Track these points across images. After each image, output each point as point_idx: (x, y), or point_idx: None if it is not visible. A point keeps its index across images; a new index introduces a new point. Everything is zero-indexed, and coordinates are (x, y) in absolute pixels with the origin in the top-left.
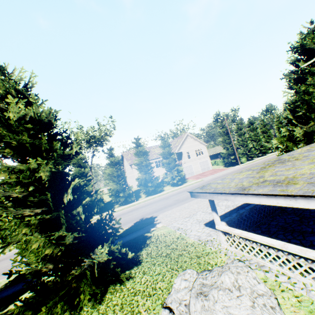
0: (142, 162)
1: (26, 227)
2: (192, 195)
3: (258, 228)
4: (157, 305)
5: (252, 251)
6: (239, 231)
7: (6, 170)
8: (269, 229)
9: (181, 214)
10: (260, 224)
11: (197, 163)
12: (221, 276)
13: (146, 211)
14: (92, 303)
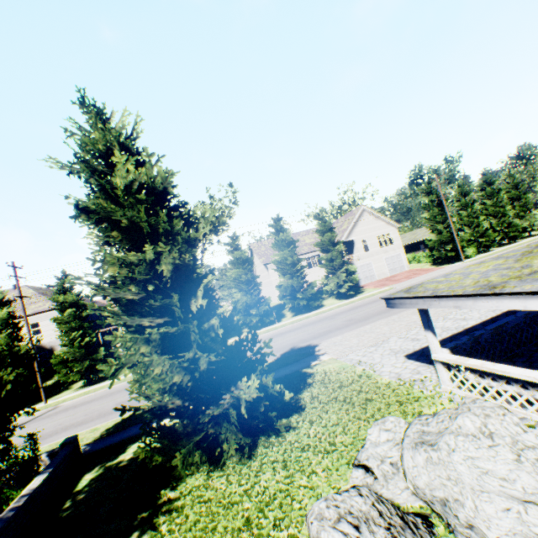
0: (287, 258)
1: (145, 344)
2: (390, 303)
3: (509, 362)
4: (341, 465)
5: (502, 395)
6: (477, 361)
7: (115, 262)
8: (532, 364)
9: (360, 342)
10: (513, 356)
11: (380, 260)
12: (457, 419)
13: (298, 338)
14: (238, 458)
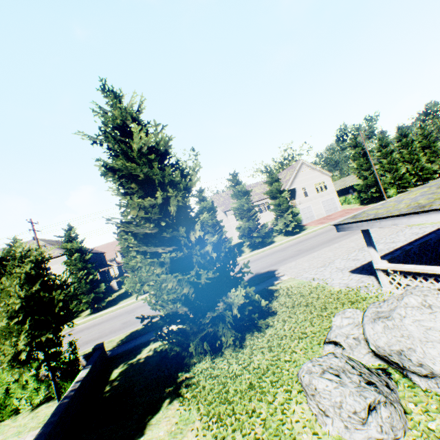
0: (243, 205)
1: (159, 267)
2: (339, 228)
3: None
4: (314, 345)
5: None
6: (411, 266)
7: (135, 206)
8: None
9: (311, 265)
10: (436, 264)
11: (318, 203)
12: (403, 299)
13: (258, 266)
14: (232, 348)
